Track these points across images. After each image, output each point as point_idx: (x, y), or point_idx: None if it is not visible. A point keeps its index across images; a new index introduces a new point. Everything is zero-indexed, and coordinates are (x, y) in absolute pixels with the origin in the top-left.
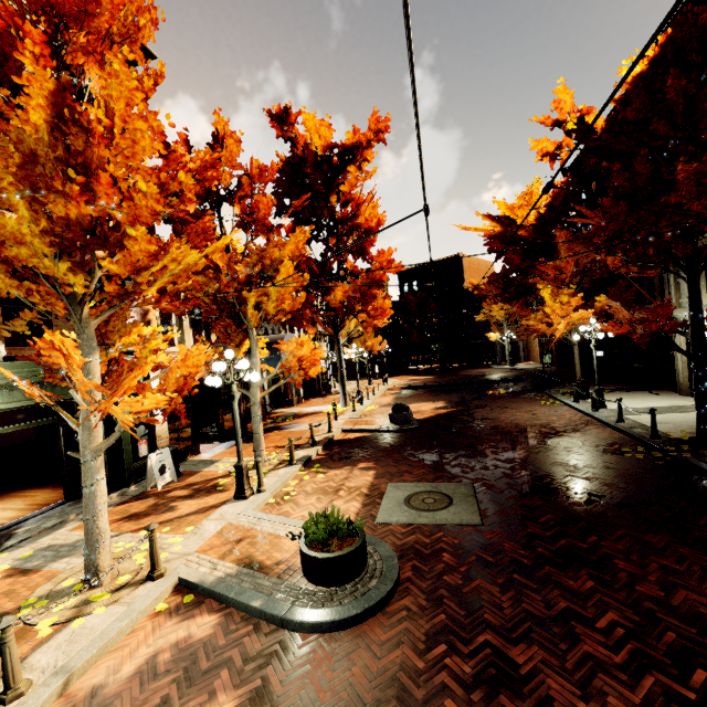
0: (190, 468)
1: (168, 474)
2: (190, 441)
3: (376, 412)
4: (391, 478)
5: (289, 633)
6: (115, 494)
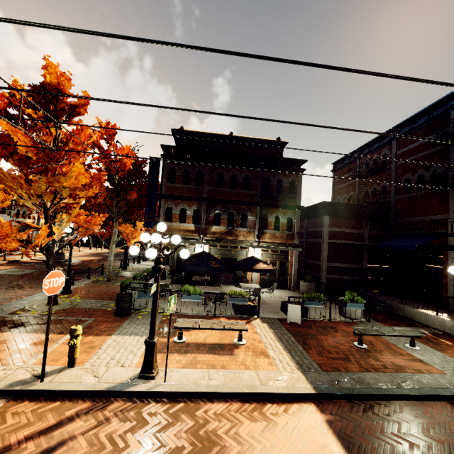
0: None
1: None
2: None
3: None
4: (16, 268)
5: None
6: None
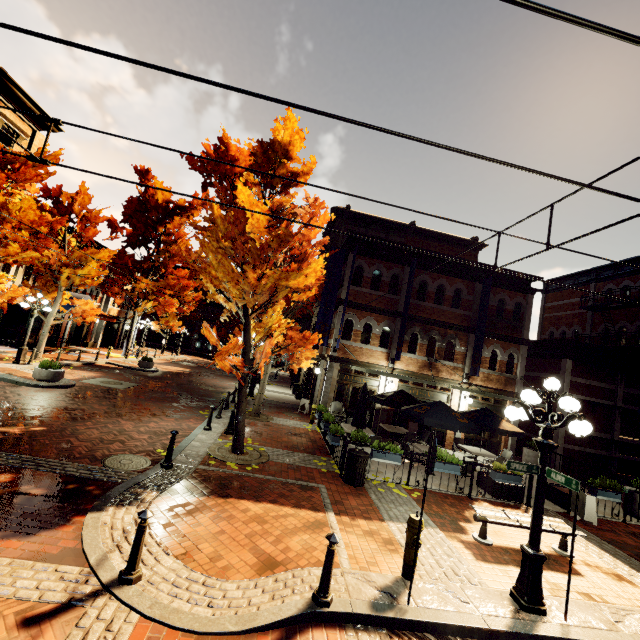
0: None
1: None
2: None
3: None
4: (106, 377)
5: (18, 385)
6: None
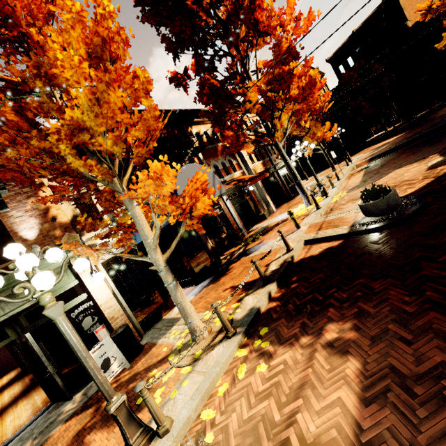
0: (152, 338)
1: (115, 365)
2: (160, 299)
3: (343, 201)
4: (410, 413)
5: None
6: (79, 394)
